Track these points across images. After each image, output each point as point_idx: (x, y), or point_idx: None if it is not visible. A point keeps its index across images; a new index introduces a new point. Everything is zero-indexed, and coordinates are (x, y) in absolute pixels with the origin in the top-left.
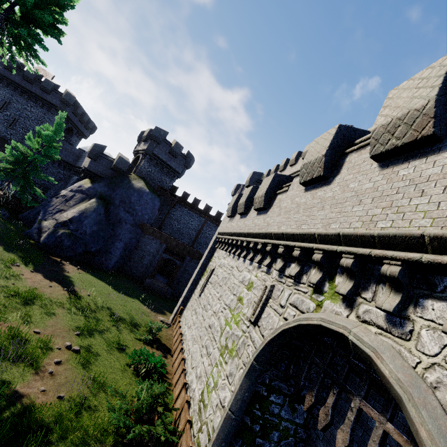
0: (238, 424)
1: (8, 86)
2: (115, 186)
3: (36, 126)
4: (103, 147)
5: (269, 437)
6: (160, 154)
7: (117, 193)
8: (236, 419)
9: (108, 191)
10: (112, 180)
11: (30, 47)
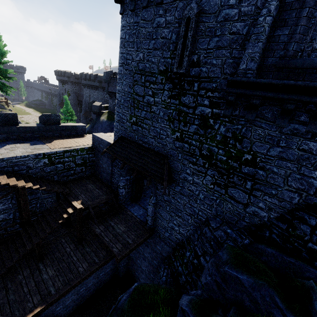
0: None
1: (88, 88)
2: (94, 124)
3: (98, 101)
4: (92, 102)
5: None
6: (113, 90)
7: (94, 128)
8: None
9: (90, 129)
10: (94, 121)
11: (1, 87)
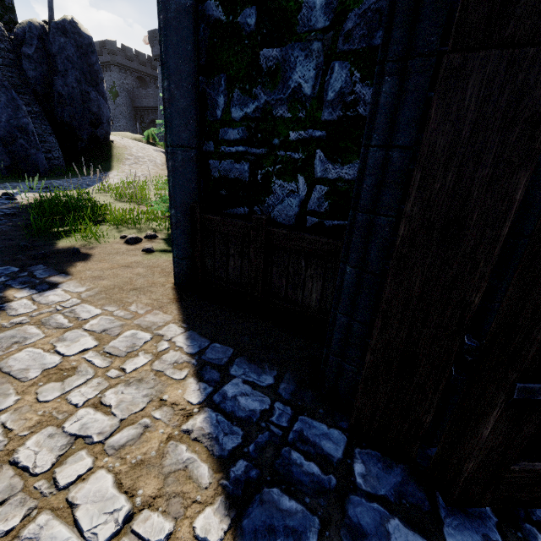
0: (190, 28)
1: None
2: None
3: None
4: None
5: (295, 28)
6: None
7: None
8: (163, 1)
9: None
10: None
11: None
